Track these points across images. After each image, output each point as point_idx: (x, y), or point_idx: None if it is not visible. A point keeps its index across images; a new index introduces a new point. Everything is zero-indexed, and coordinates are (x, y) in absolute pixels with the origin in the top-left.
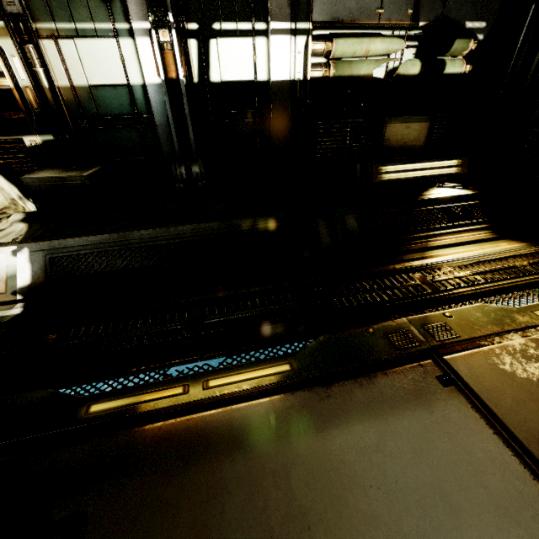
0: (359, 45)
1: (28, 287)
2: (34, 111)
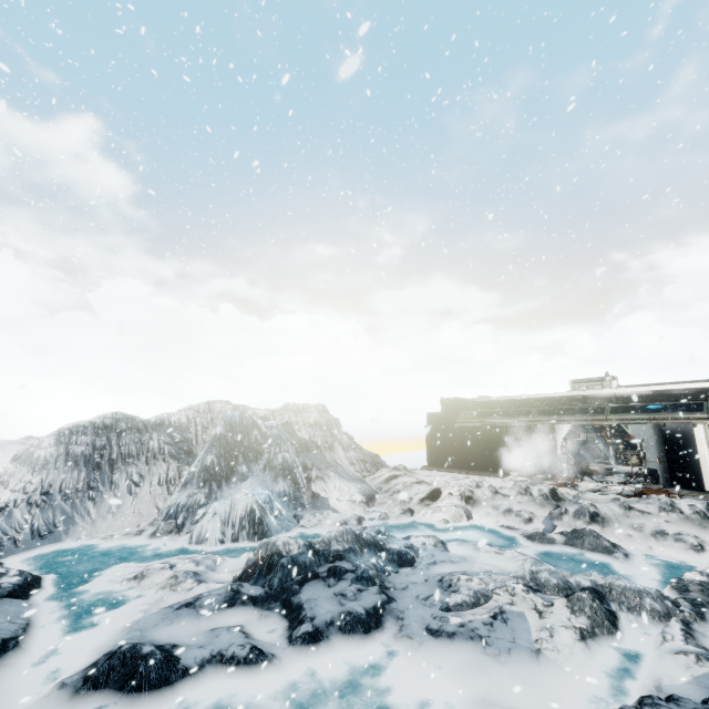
0: None
1: (646, 474)
2: None
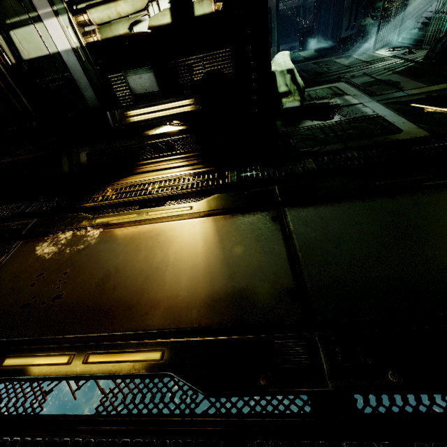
0: (108, 10)
1: None
2: None
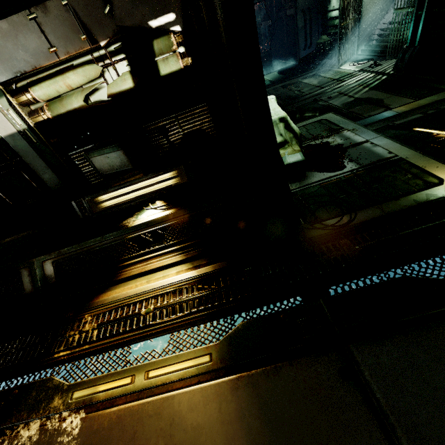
0: (55, 84)
1: None
2: None
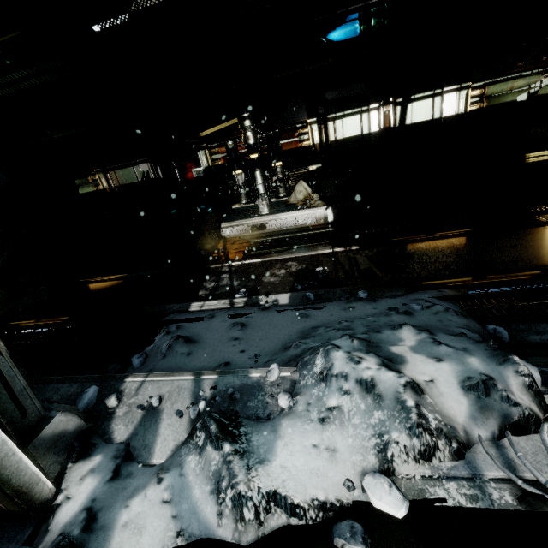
0: (505, 85)
1: (332, 222)
2: (317, 154)
